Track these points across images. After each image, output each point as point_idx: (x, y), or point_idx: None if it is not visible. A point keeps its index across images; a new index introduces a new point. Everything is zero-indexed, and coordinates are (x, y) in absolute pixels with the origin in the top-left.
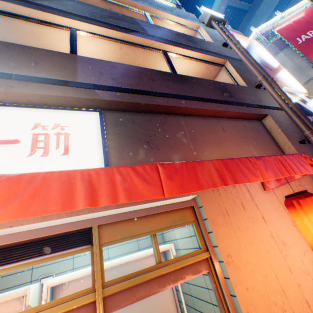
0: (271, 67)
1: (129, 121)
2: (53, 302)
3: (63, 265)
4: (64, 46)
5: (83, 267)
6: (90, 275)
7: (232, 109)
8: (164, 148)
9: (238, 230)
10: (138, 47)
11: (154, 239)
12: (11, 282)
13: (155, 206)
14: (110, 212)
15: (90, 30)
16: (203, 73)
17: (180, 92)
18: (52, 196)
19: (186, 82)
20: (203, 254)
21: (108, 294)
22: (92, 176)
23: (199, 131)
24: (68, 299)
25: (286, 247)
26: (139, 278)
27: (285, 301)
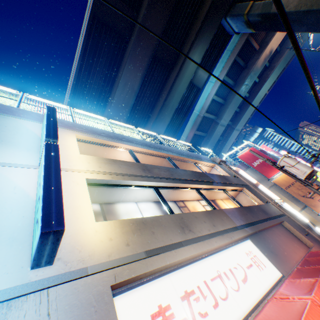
0: (258, 186)
1: (256, 240)
2: None
3: None
4: (187, 194)
5: None
6: None
7: (274, 221)
8: (277, 253)
9: None
10: (215, 189)
11: None
12: None
13: None
14: None
15: (201, 186)
16: (233, 194)
17: (257, 218)
18: None
19: (252, 210)
20: None
21: None
22: None
23: (274, 238)
24: None
25: None
26: None
27: None
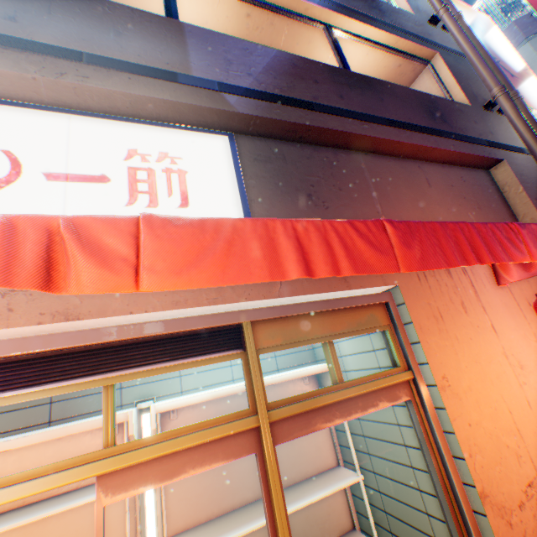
0: (512, 70)
1: (277, 156)
2: (200, 425)
3: (166, 386)
4: (145, 5)
5: (196, 391)
6: (209, 402)
7: (446, 145)
8: (336, 208)
9: (457, 342)
10: (281, 15)
11: (330, 348)
12: (93, 406)
13: (331, 299)
14: (266, 302)
15: None
16: (389, 76)
17: (362, 108)
18: (252, 256)
19: (370, 91)
20: (403, 374)
21: (275, 419)
22: (297, 231)
23: (389, 183)
24: (219, 422)
25: (524, 372)
26: (315, 400)
27: (520, 443)
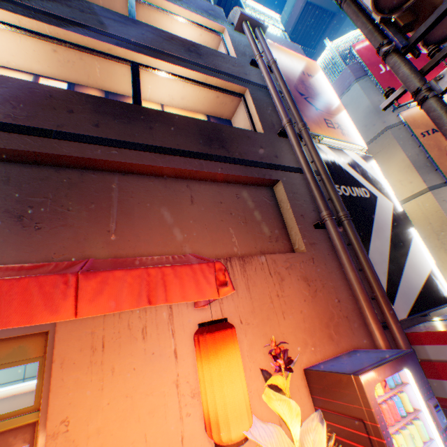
0: (321, 105)
1: (1, 177)
2: None
3: None
4: None
5: None
6: None
7: (214, 168)
8: (53, 228)
9: (113, 374)
10: (86, 52)
11: None
12: None
13: None
14: None
15: None
16: (212, 104)
17: (120, 135)
18: None
19: (142, 119)
20: (26, 417)
21: None
22: None
23: (142, 201)
24: None
25: (196, 401)
26: None
27: None
